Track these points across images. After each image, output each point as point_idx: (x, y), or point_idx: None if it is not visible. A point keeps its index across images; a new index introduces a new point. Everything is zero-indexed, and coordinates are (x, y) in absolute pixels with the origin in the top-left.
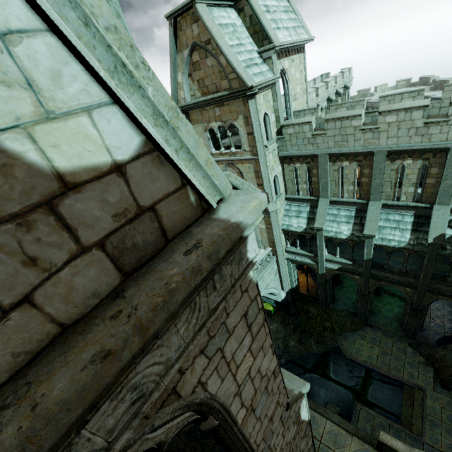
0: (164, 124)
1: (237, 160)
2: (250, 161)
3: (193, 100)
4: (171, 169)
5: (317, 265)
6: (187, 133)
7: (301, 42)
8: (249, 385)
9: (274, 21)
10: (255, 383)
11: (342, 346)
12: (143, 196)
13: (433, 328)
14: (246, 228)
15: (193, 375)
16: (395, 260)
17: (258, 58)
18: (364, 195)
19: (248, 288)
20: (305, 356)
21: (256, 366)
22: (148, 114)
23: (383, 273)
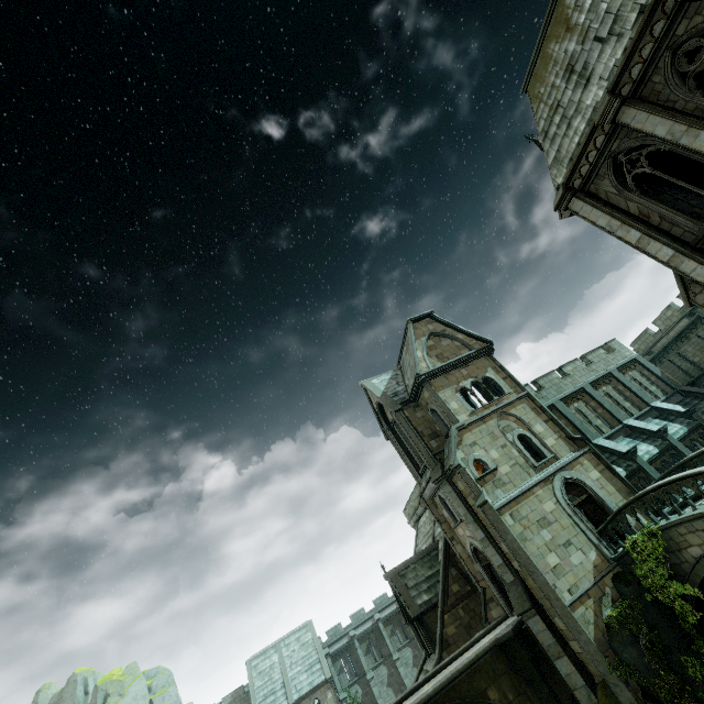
0: None
1: (507, 406)
2: (520, 401)
3: (440, 364)
4: None
5: None
6: None
7: None
8: None
9: None
10: None
11: None
12: None
13: None
14: None
15: None
16: None
17: None
18: (613, 423)
19: None
20: None
21: None
22: None
23: None
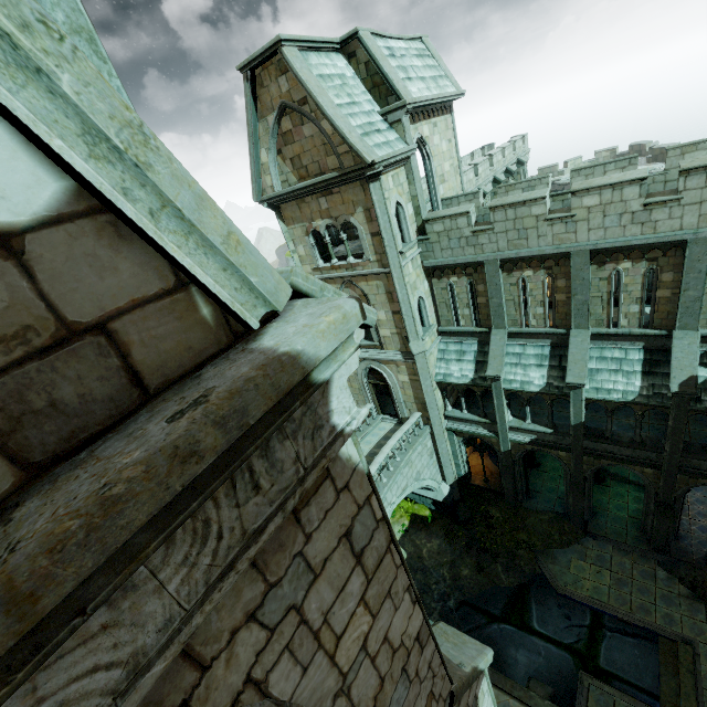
0: (113, 156)
1: (358, 276)
2: (378, 276)
3: (286, 188)
4: (147, 251)
5: (497, 438)
6: (173, 179)
7: (445, 97)
8: (367, 670)
9: (402, 69)
10: (379, 664)
11: (548, 572)
12: (73, 302)
13: (697, 535)
14: (313, 365)
15: (233, 668)
16: (622, 423)
17: (382, 123)
18: (562, 321)
19: (349, 483)
20: (488, 593)
21: (378, 632)
22: (71, 131)
23: (604, 446)
